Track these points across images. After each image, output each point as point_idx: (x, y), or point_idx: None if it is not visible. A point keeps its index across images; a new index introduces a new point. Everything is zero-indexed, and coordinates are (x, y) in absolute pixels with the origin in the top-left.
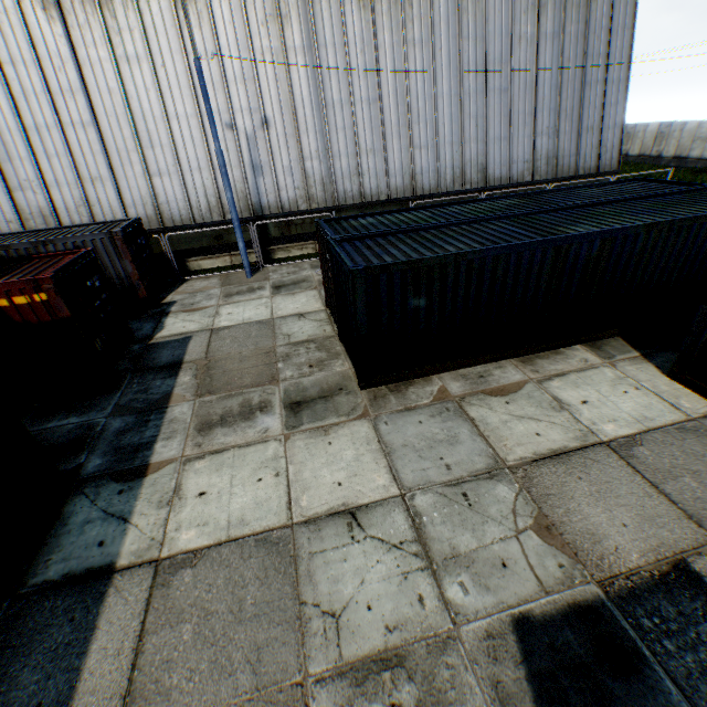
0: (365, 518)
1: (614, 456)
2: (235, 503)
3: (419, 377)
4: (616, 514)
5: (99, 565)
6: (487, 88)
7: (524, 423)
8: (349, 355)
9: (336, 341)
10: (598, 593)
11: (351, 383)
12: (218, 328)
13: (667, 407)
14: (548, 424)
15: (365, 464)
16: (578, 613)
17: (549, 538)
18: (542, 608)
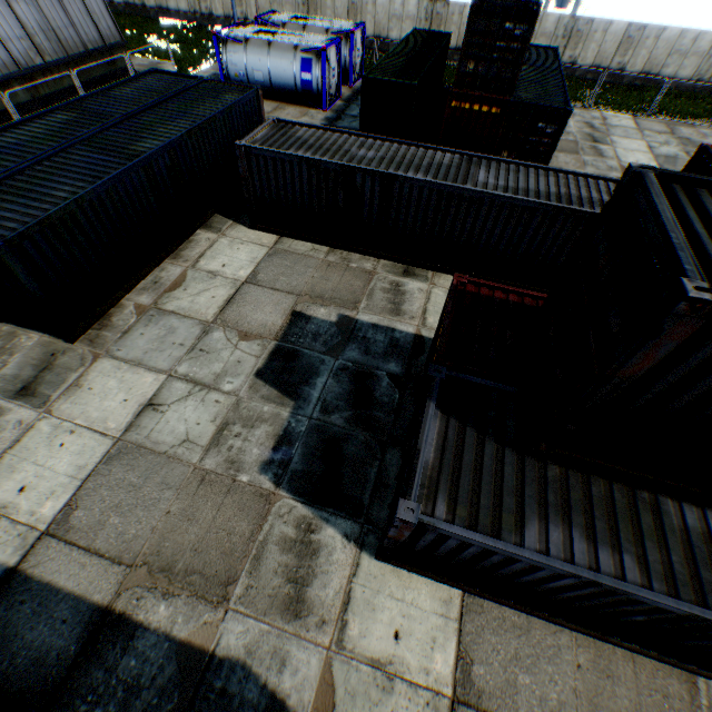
0: (160, 400)
1: (252, 286)
2: (62, 467)
3: (112, 308)
4: (266, 310)
5: None
6: None
7: (203, 296)
8: (32, 326)
9: None
10: (276, 343)
11: (59, 345)
12: None
13: (260, 247)
14: (215, 289)
15: (131, 380)
16: (274, 355)
17: (249, 338)
18: (262, 363)
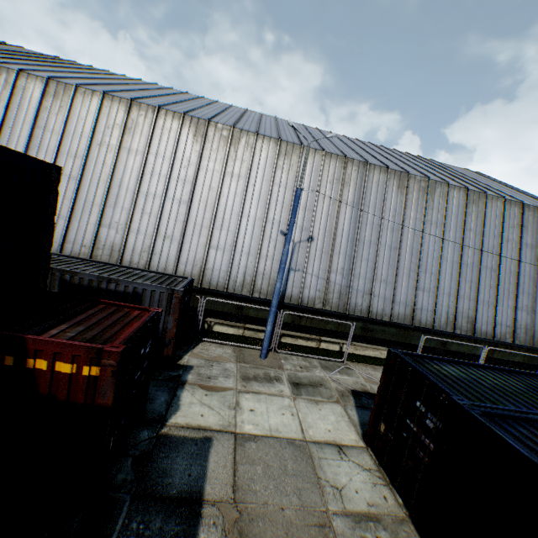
0: None
1: None
2: None
3: None
4: None
5: None
6: (481, 265)
7: None
8: None
9: (416, 536)
10: None
11: None
12: (242, 434)
13: None
14: None
15: None
16: None
17: None
18: None
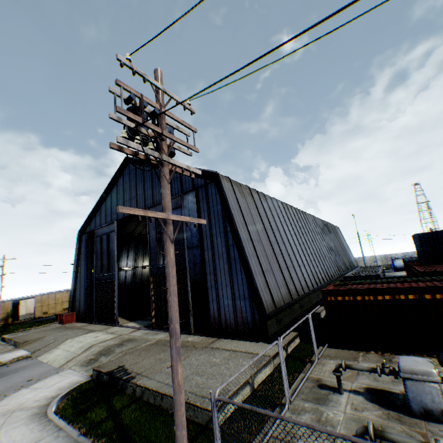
0: None
1: None
2: None
3: None
4: None
5: None
6: (342, 245)
7: None
8: None
9: None
10: None
11: None
12: None
13: None
14: None
15: None
16: None
17: None
18: None
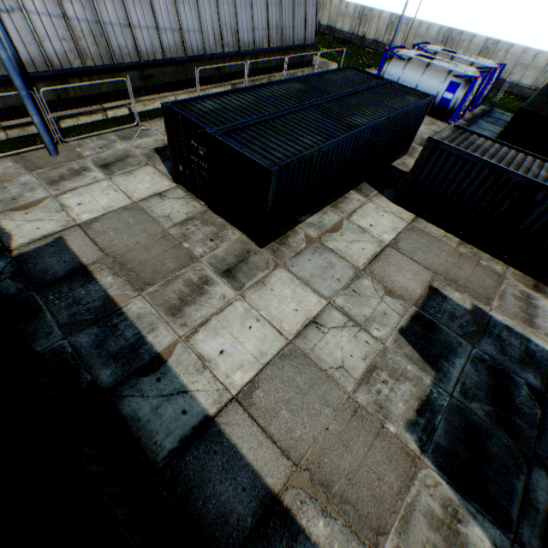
0: (322, 321)
1: (394, 250)
2: (248, 346)
3: (289, 230)
4: (406, 276)
5: (198, 422)
6: None
7: (355, 245)
8: (239, 225)
9: (213, 215)
10: (416, 309)
11: (252, 246)
12: (85, 223)
13: (400, 219)
14: (364, 242)
15: (300, 294)
16: (414, 319)
17: (392, 296)
18: (404, 323)
